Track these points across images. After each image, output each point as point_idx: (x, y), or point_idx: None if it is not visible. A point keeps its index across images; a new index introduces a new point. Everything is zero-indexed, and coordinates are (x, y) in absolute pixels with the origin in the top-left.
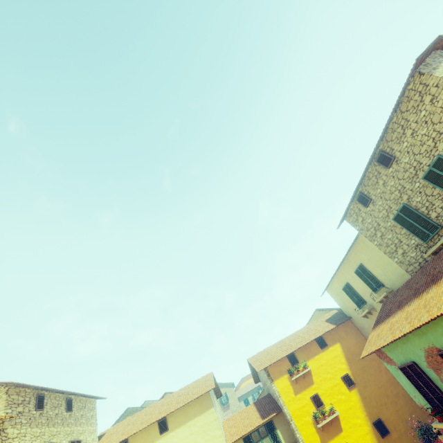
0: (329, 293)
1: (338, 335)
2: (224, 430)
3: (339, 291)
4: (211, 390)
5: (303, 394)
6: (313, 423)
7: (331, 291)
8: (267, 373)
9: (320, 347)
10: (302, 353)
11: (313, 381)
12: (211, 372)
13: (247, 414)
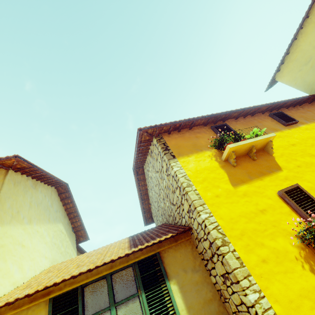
0: (281, 80)
1: (312, 114)
2: (31, 278)
3: (314, 46)
4: (3, 159)
5: (256, 186)
6: (306, 258)
7: (290, 68)
8: (163, 145)
9: (282, 121)
10: (245, 127)
11: (280, 166)
12: (62, 182)
13: (105, 249)
